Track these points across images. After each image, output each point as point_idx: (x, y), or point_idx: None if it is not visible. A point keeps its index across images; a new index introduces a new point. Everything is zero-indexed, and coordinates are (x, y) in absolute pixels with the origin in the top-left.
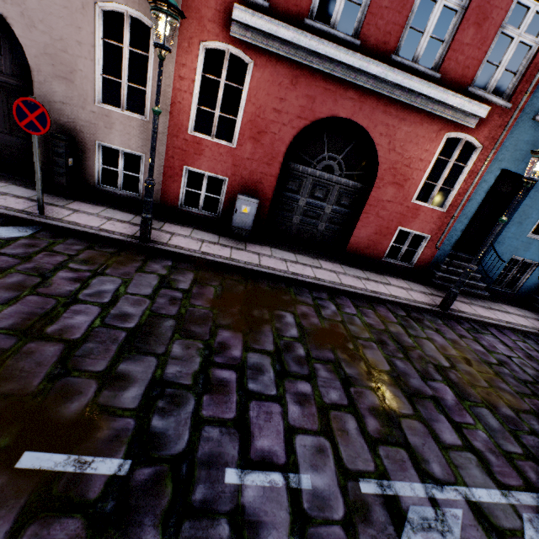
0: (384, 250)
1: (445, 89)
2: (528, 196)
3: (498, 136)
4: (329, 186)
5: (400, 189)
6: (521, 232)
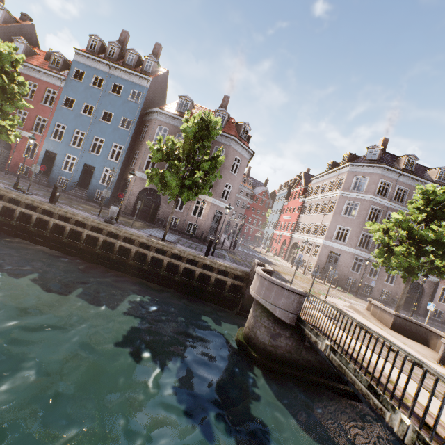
0: (17, 170)
1: (22, 130)
2: (57, 158)
3: (42, 142)
4: (2, 152)
5: (19, 153)
6: (59, 168)
